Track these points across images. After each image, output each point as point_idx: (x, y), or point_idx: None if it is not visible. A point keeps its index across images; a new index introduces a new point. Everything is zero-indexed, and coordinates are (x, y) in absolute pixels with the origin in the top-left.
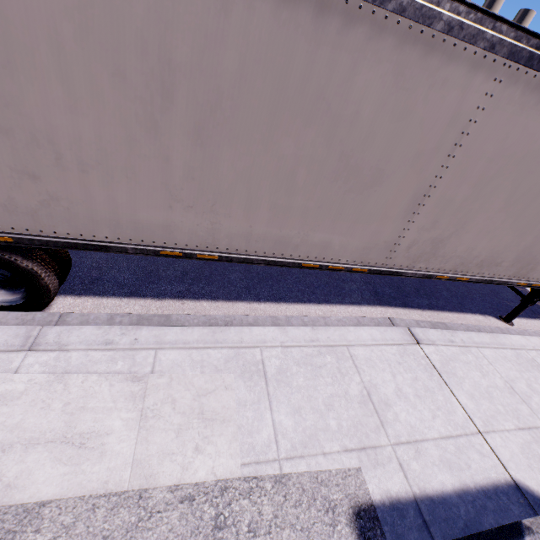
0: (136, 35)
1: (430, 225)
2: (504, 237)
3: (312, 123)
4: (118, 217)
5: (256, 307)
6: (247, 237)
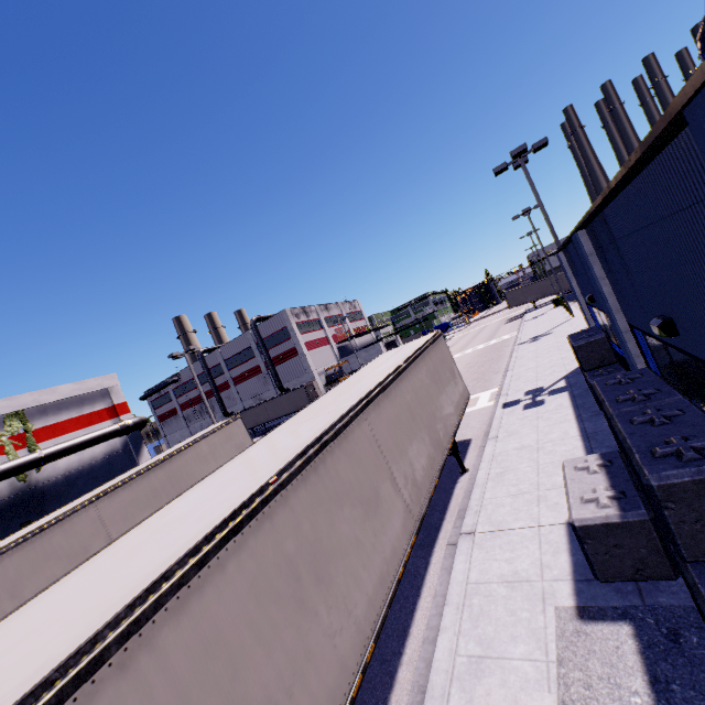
0: (274, 567)
1: (405, 480)
2: (422, 448)
3: (343, 506)
4: None
5: (408, 658)
6: (371, 604)
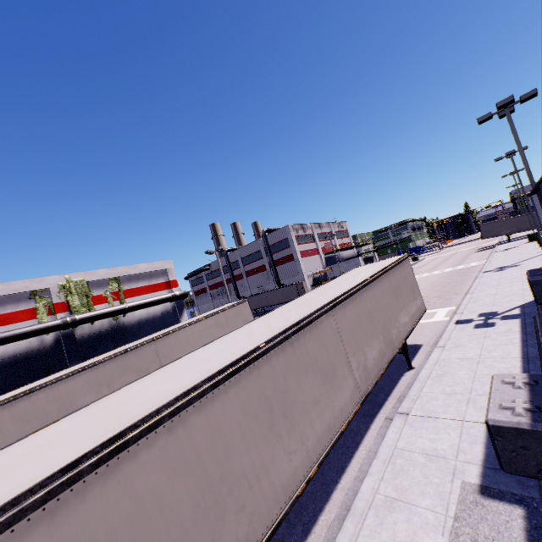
0: (257, 399)
1: (358, 365)
2: (376, 344)
3: (308, 372)
4: (276, 492)
5: (342, 486)
6: (319, 441)
